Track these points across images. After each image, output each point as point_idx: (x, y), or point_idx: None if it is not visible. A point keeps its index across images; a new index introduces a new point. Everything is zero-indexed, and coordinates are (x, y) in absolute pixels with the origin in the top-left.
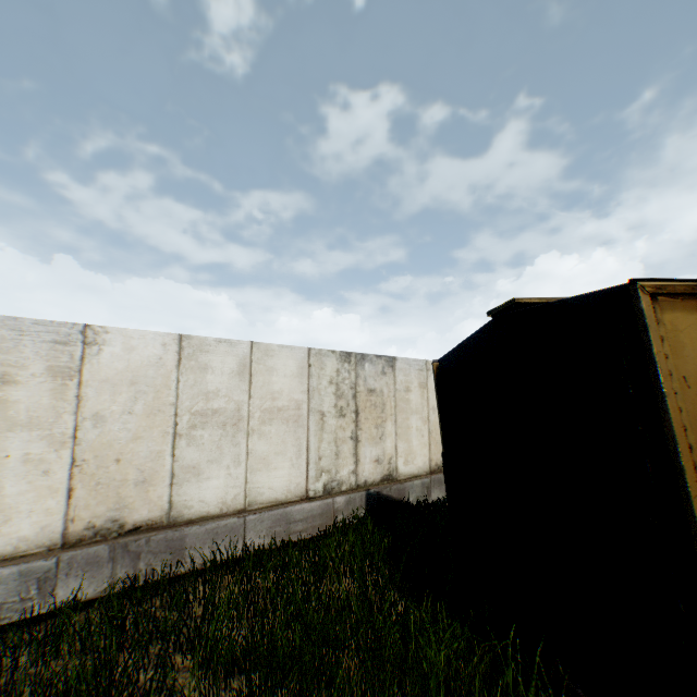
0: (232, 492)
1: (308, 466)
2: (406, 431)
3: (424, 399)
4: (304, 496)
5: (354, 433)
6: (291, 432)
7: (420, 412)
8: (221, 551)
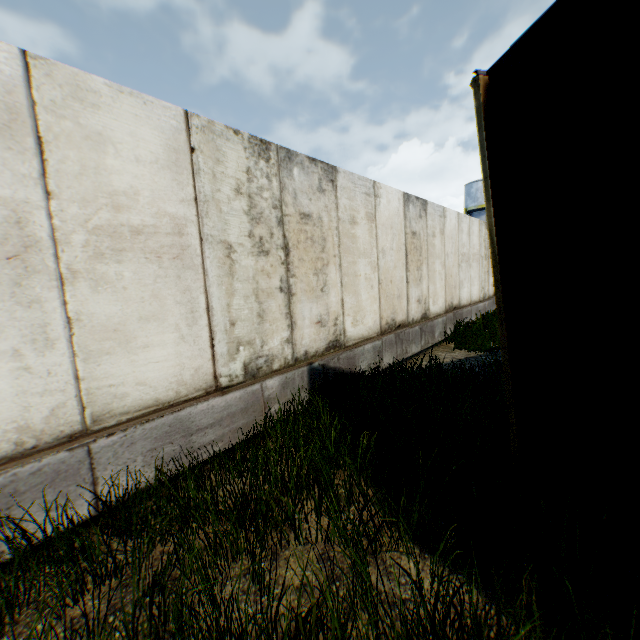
0: (43, 405)
1: (213, 338)
2: (354, 281)
3: (372, 237)
4: (211, 386)
5: (284, 283)
6: (170, 279)
7: (369, 254)
8: (29, 531)
